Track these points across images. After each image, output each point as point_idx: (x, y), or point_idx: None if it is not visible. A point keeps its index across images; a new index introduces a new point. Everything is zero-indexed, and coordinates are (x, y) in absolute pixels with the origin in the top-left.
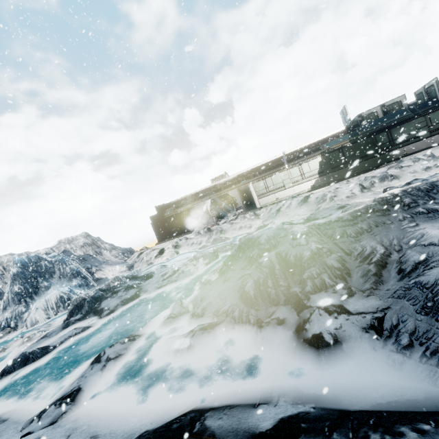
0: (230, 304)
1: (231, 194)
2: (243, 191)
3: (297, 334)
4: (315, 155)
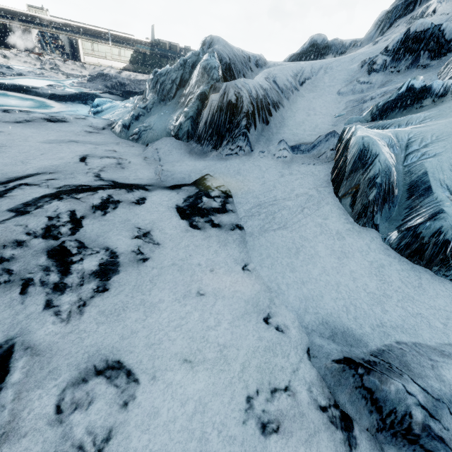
0: (101, 88)
1: (62, 38)
2: (72, 41)
3: None
4: (130, 48)
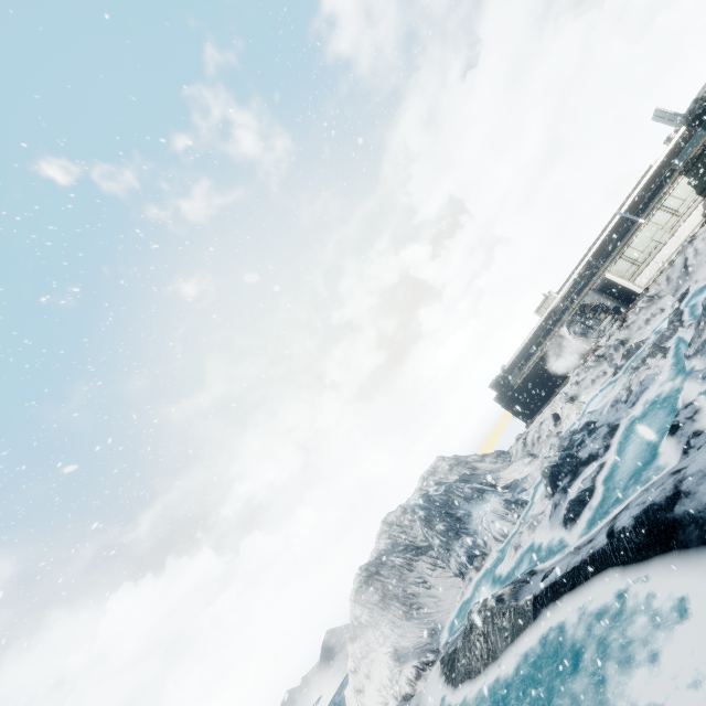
0: None
1: (589, 301)
2: (601, 288)
3: None
4: (672, 182)
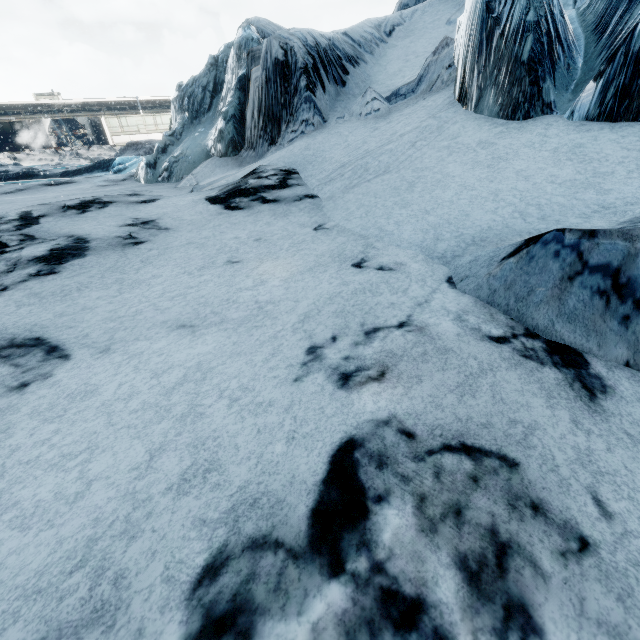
0: None
1: (80, 121)
2: (94, 122)
3: None
4: (167, 111)
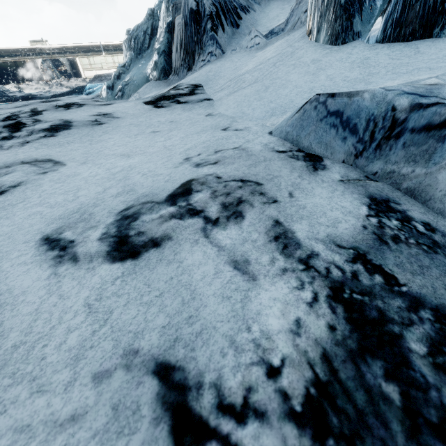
0: None
1: (62, 60)
2: (71, 61)
3: None
4: (121, 53)
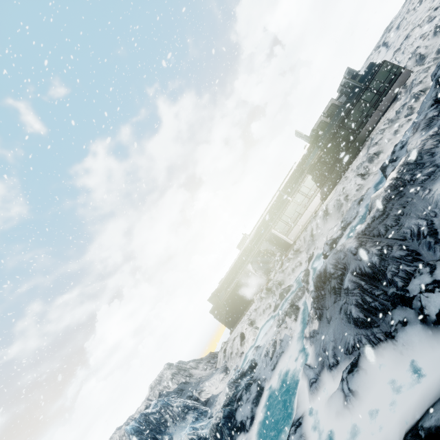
0: (352, 337)
1: (263, 248)
2: (270, 239)
3: (424, 323)
4: (304, 176)
